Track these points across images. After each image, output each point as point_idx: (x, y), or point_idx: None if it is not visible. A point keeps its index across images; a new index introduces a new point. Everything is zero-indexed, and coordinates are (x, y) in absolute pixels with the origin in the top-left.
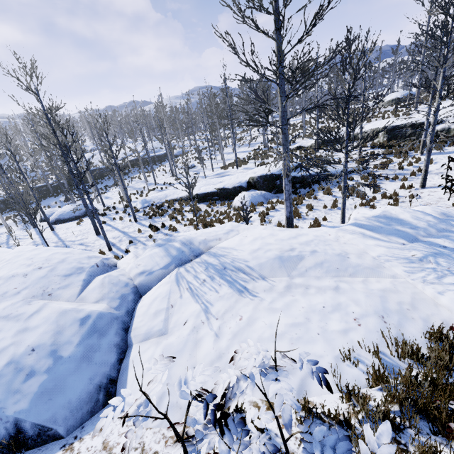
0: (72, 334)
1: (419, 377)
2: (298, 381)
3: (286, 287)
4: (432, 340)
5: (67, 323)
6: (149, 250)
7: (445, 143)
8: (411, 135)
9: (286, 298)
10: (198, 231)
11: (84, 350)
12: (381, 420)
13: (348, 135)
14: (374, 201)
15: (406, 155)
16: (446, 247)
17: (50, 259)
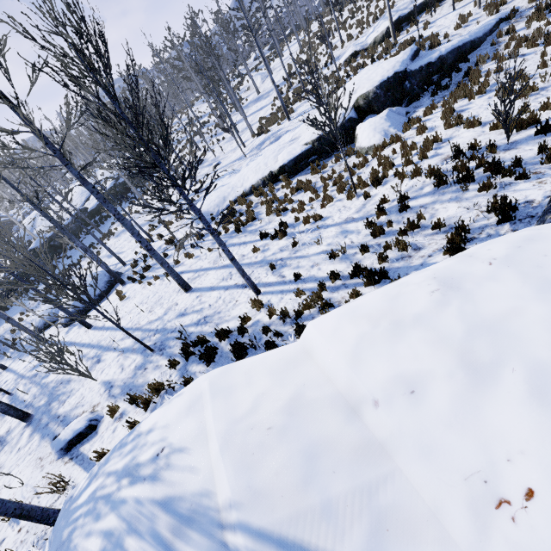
0: None
1: None
2: None
3: None
4: None
5: None
6: None
7: None
8: None
9: None
10: None
11: None
12: None
13: None
14: None
15: None
16: None
17: None
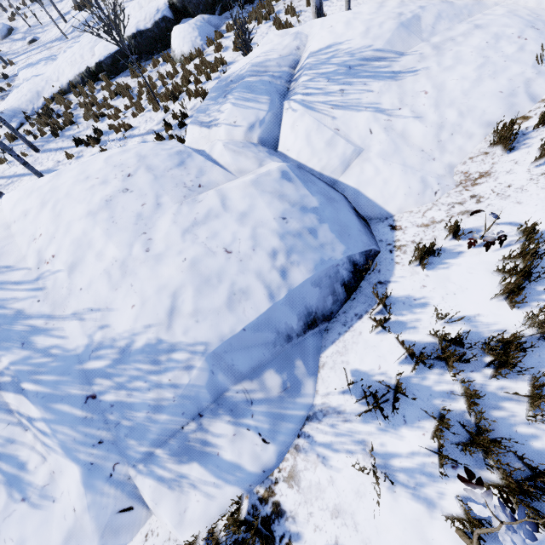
0: (295, 191)
1: None
2: (524, 95)
3: (435, 48)
4: None
5: (276, 187)
6: (219, 105)
7: None
8: None
9: (447, 55)
10: (244, 61)
11: (321, 196)
12: None
13: None
14: None
15: None
16: None
17: (122, 164)
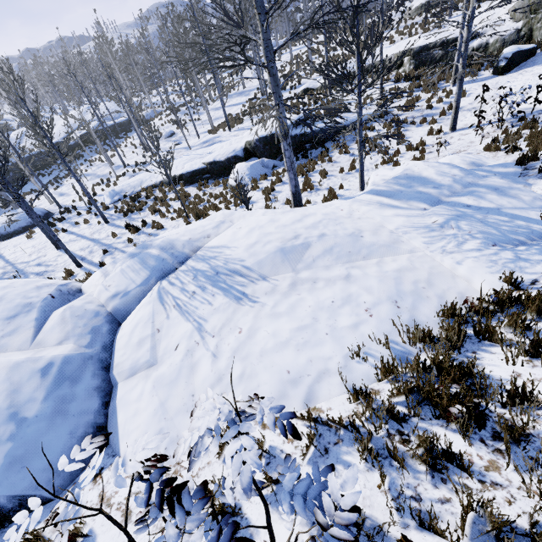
0: (34, 389)
1: (429, 361)
2: (305, 389)
3: (291, 285)
4: (443, 320)
5: (24, 378)
6: (119, 265)
7: (481, 66)
8: (442, 59)
9: (290, 298)
10: (181, 229)
11: (54, 405)
12: (386, 417)
13: (360, 67)
14: (398, 156)
15: (435, 88)
16: (470, 207)
17: None
